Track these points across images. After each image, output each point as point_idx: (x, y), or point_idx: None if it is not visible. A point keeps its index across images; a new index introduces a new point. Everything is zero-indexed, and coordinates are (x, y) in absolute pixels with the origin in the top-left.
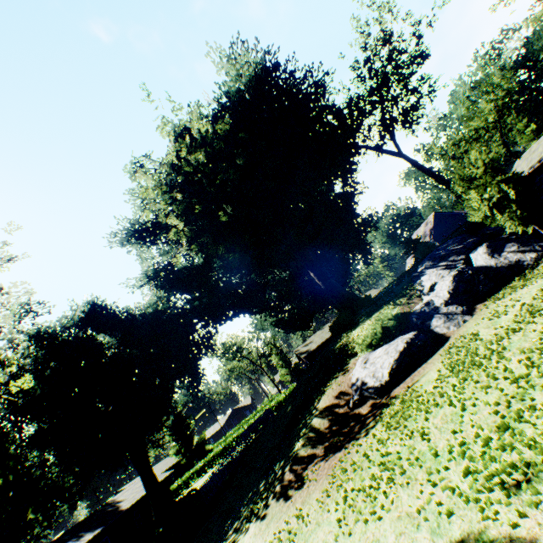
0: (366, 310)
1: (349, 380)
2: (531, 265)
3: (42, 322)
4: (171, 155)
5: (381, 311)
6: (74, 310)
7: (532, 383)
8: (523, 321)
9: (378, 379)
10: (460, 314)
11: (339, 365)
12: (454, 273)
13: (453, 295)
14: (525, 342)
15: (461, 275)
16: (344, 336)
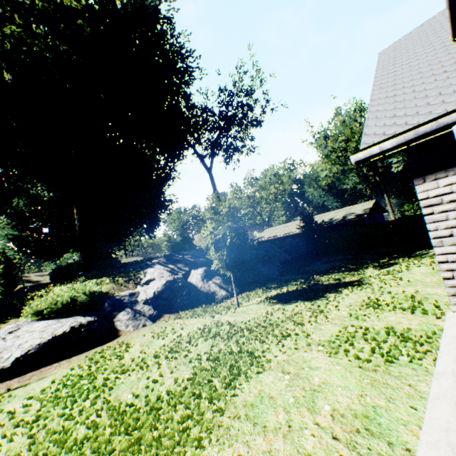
0: (97, 272)
1: None
2: (219, 299)
3: None
4: None
5: (98, 280)
6: None
7: None
8: (159, 358)
9: None
10: (147, 317)
11: None
12: (170, 279)
13: (156, 297)
14: (129, 391)
15: (173, 283)
16: (51, 287)
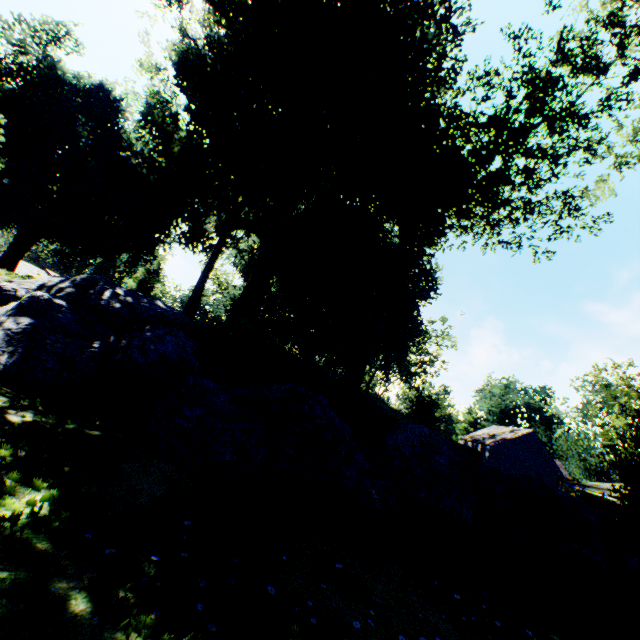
0: None
1: None
2: None
3: (59, 57)
4: None
5: None
6: (89, 77)
7: None
8: None
9: None
10: None
11: None
12: None
13: None
14: None
15: None
16: None
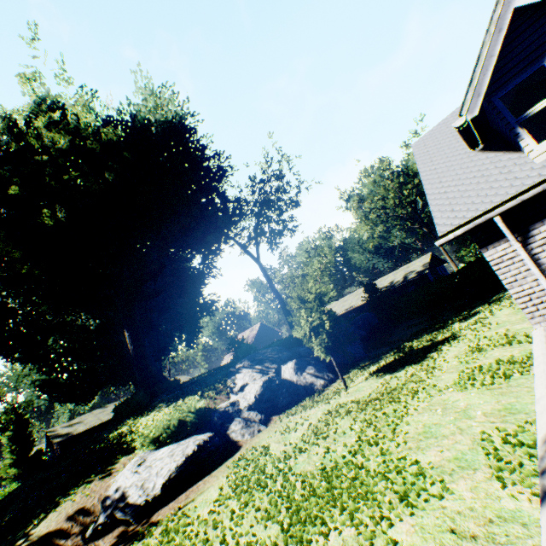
0: (170, 395)
1: (107, 489)
2: (319, 389)
3: None
4: (19, 112)
5: (185, 400)
6: None
7: (312, 517)
8: (310, 442)
9: (147, 492)
10: (258, 422)
11: (103, 463)
12: (266, 379)
13: (258, 400)
14: (309, 464)
15: (270, 382)
16: (130, 422)
